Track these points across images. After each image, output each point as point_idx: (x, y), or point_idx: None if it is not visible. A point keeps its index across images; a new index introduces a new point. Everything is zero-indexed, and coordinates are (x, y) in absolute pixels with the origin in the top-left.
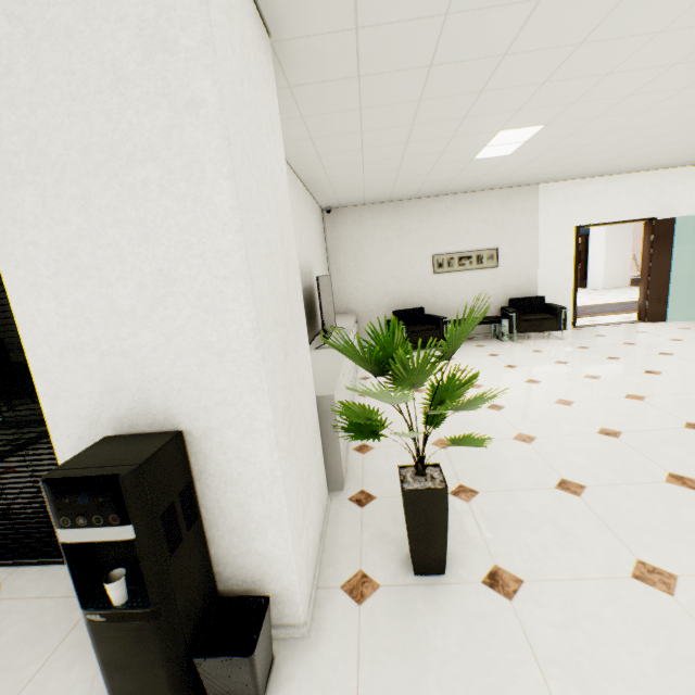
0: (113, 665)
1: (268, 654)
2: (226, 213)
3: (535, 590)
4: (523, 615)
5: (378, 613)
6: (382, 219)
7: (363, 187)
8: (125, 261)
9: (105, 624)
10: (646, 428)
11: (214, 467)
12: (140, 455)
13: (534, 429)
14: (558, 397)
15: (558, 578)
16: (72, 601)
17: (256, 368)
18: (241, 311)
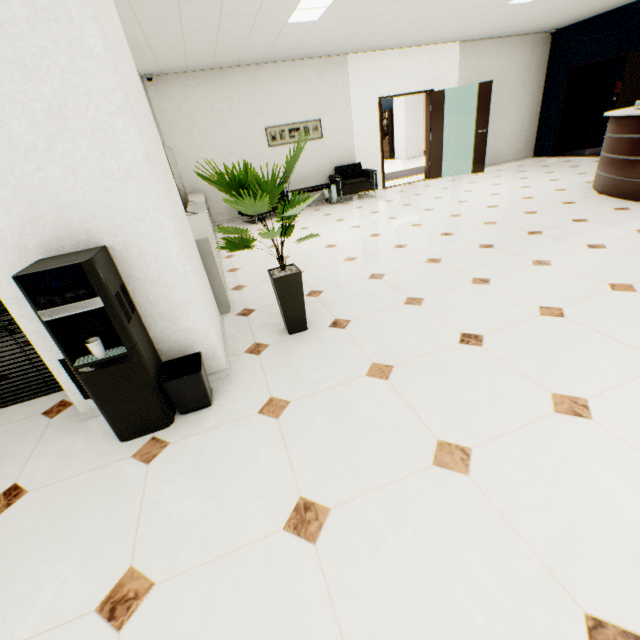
0: (108, 399)
1: (208, 383)
2: (100, 55)
3: (357, 322)
4: (351, 332)
5: (271, 355)
6: (210, 90)
7: (184, 49)
8: (13, 99)
9: (96, 373)
10: (420, 240)
11: (138, 272)
12: (86, 256)
13: (357, 253)
14: (372, 233)
15: (369, 314)
16: (33, 418)
17: (155, 190)
18: (133, 142)
